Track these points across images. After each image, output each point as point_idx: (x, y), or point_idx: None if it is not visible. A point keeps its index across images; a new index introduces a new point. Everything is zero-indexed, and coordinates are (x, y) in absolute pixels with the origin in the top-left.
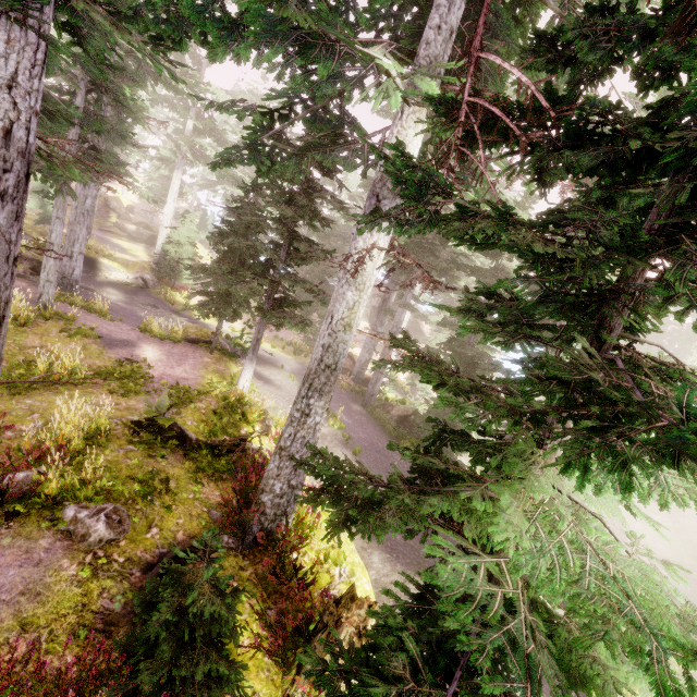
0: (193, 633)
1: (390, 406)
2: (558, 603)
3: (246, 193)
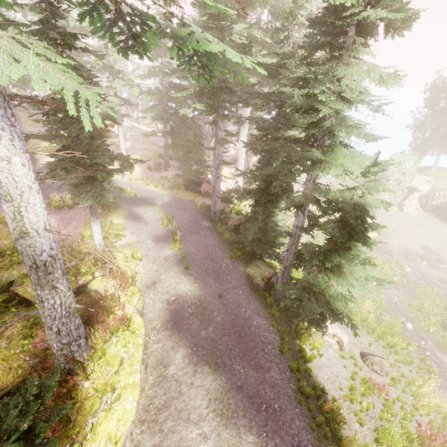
0: None
1: (228, 219)
2: None
3: None
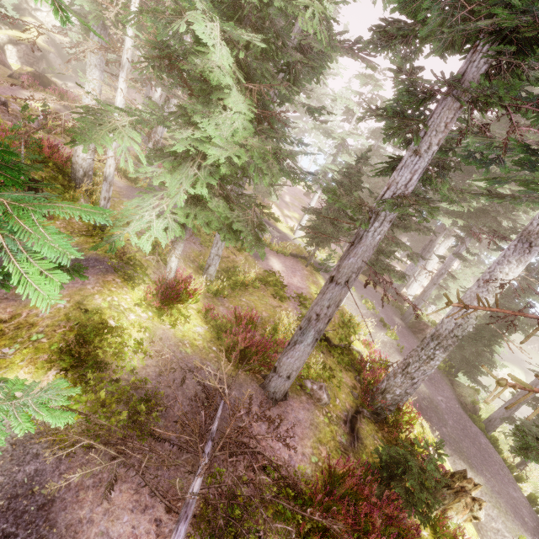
0: (422, 479)
1: (424, 325)
2: None
3: (357, 163)
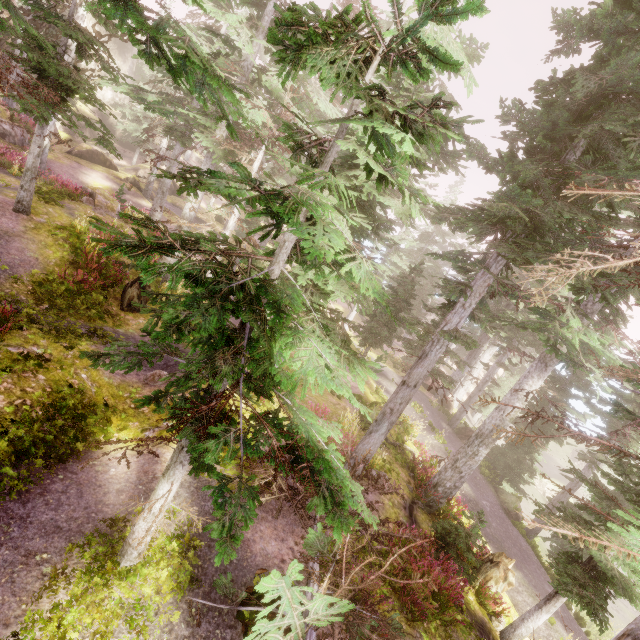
0: (468, 543)
1: (470, 431)
2: (631, 569)
3: (411, 273)
